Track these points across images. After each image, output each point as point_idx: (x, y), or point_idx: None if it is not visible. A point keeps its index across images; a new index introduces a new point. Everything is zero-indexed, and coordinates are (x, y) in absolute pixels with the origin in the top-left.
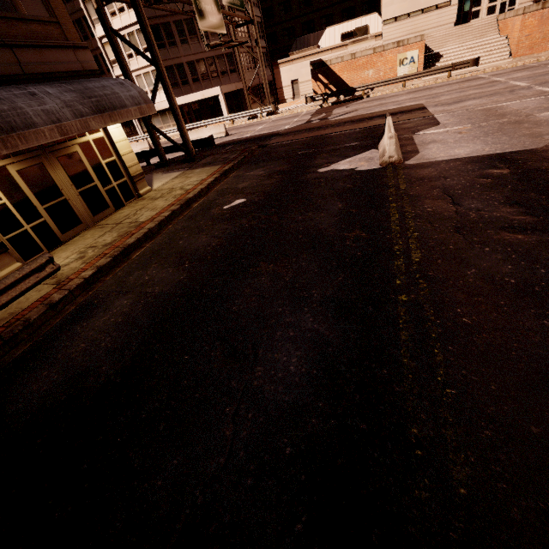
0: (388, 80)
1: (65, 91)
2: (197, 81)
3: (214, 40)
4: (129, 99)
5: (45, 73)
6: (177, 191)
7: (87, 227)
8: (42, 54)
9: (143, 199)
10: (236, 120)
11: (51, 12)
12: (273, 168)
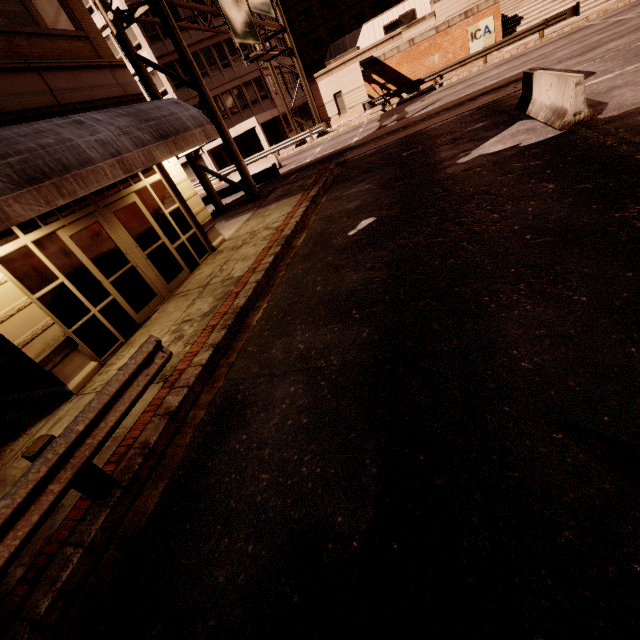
0: (463, 59)
1: (116, 116)
2: (226, 117)
3: (237, 67)
4: (191, 120)
5: (84, 102)
6: (264, 232)
7: (163, 300)
8: (76, 78)
9: (220, 252)
10: (280, 152)
11: (76, 24)
12: (381, 178)
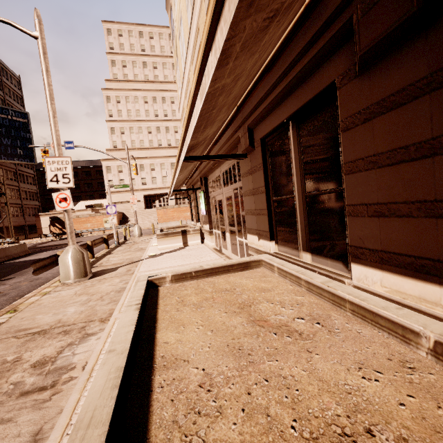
0: (94, 229)
1: None
2: None
3: None
4: None
5: None
6: None
7: None
8: None
9: None
10: None
11: None
12: None
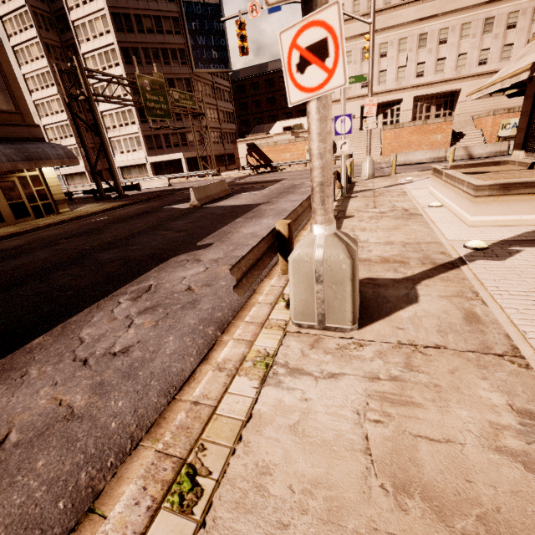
0: (294, 161)
1: (8, 148)
2: (170, 147)
3: (186, 122)
4: (55, 156)
5: (3, 138)
6: (82, 212)
7: (8, 225)
8: (4, 128)
9: (59, 215)
10: (193, 177)
11: (17, 108)
12: (149, 205)
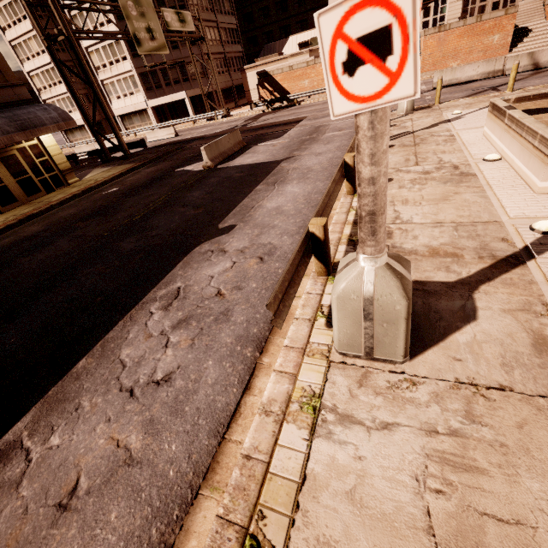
0: (314, 90)
1: None
2: (170, 85)
3: (184, 49)
4: (49, 120)
5: None
6: (91, 182)
7: (22, 204)
8: None
9: (69, 187)
10: (201, 120)
11: None
12: (159, 167)
